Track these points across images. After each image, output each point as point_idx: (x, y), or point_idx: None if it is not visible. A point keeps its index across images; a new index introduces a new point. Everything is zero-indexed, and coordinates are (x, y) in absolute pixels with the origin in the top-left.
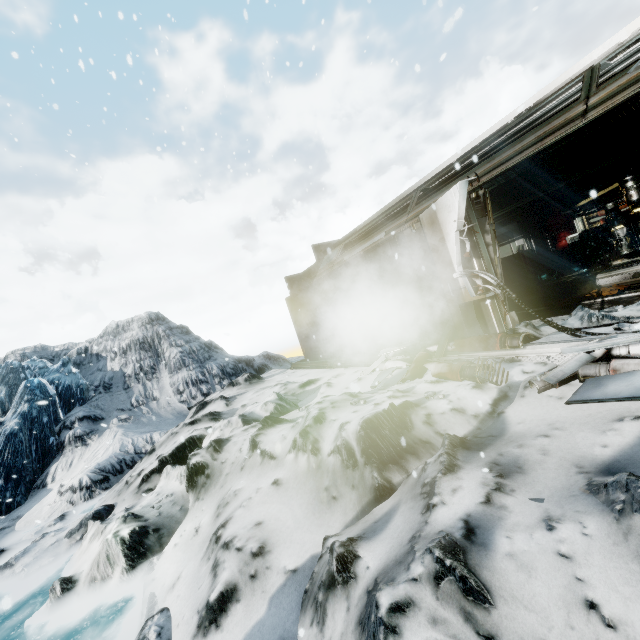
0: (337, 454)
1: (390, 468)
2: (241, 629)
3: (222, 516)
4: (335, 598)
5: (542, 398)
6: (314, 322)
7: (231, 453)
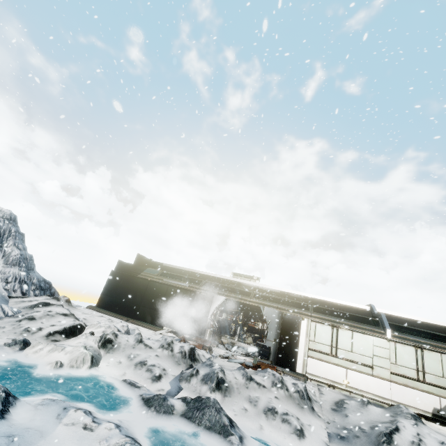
0: (180, 353)
1: (192, 362)
2: (166, 382)
3: (135, 360)
4: (193, 378)
5: (220, 360)
6: (124, 293)
7: (122, 340)
